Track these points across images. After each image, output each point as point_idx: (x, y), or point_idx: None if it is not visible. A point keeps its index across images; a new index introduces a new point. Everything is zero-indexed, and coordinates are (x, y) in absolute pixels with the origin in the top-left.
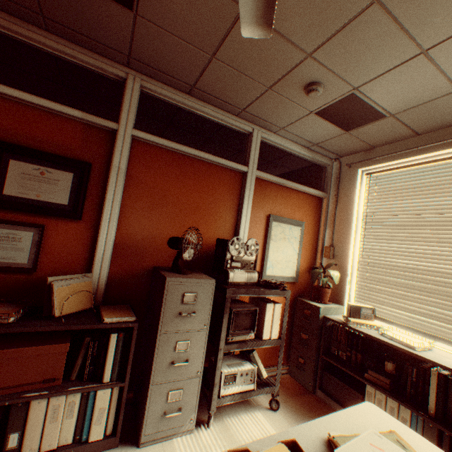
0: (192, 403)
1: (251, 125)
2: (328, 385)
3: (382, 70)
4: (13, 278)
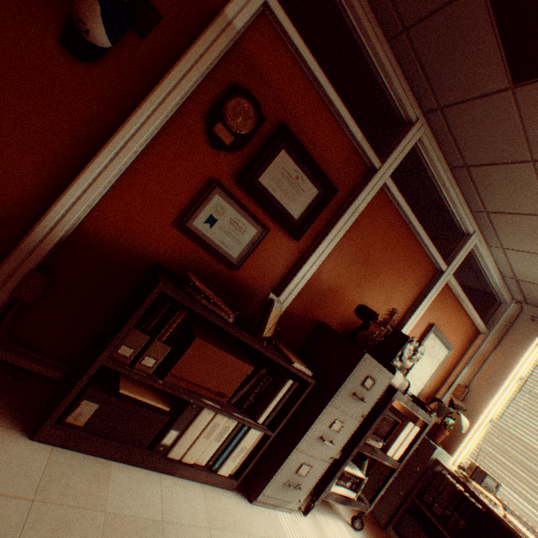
0: (309, 485)
1: (475, 227)
2: (406, 531)
3: None
4: (215, 266)
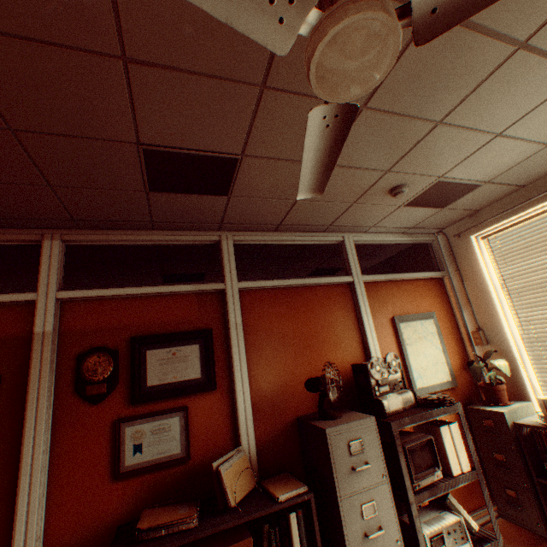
0: None
1: (339, 234)
2: None
3: (462, 157)
4: (171, 472)
